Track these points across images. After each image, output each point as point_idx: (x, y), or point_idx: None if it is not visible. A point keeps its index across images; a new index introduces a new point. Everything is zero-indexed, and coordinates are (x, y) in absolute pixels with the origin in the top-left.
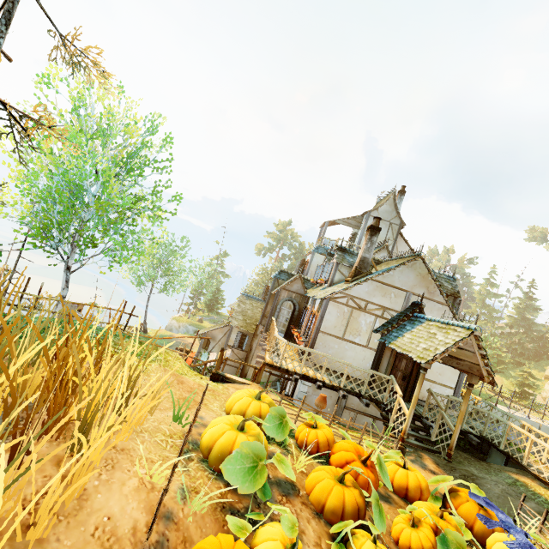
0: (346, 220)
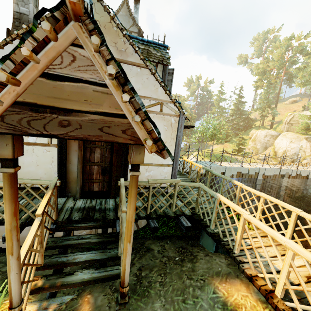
0: None
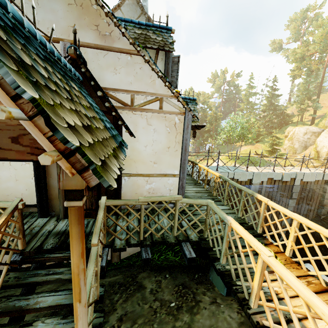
0: None
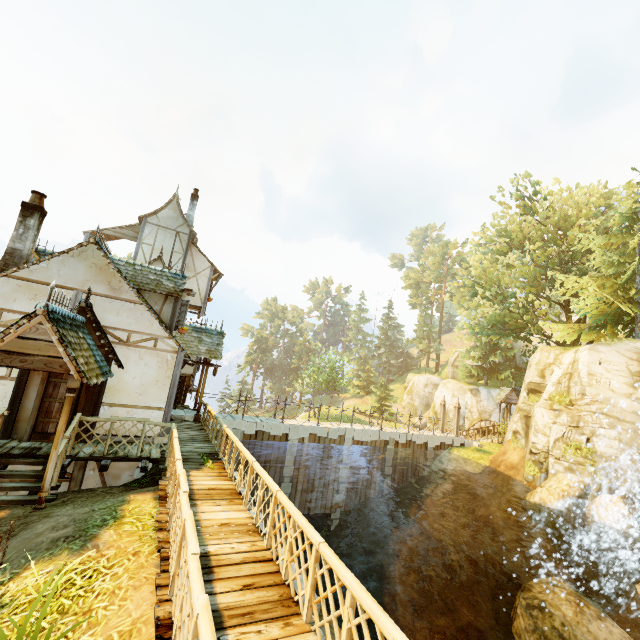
0: (118, 230)
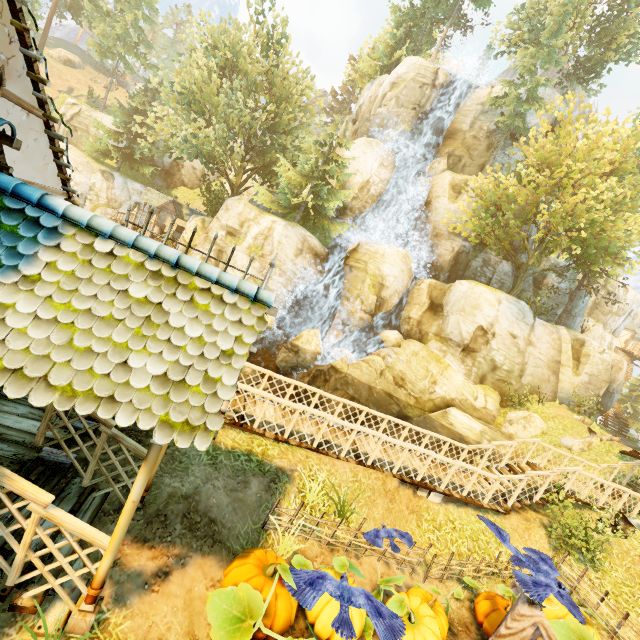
0: None
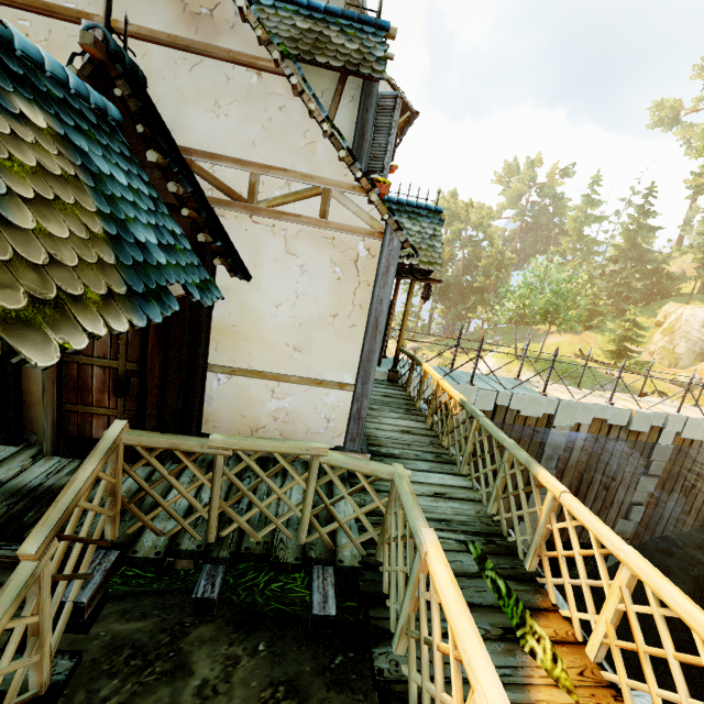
0: None
